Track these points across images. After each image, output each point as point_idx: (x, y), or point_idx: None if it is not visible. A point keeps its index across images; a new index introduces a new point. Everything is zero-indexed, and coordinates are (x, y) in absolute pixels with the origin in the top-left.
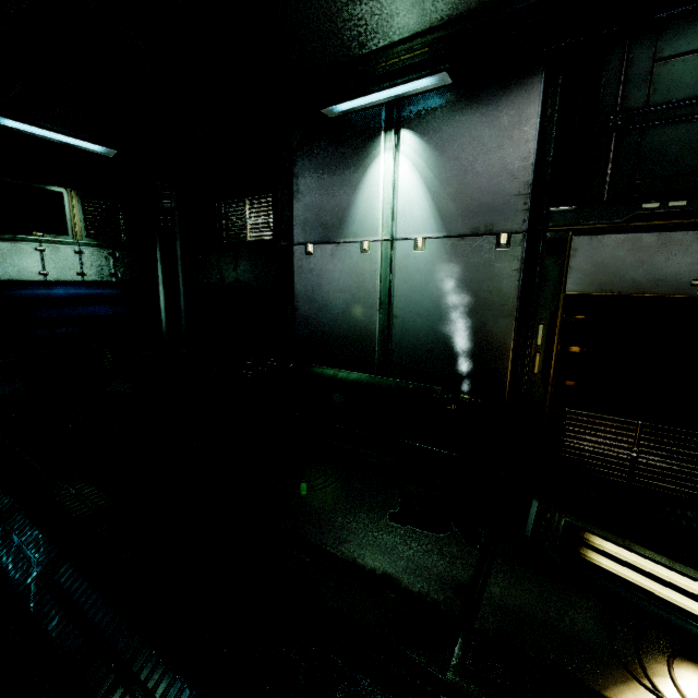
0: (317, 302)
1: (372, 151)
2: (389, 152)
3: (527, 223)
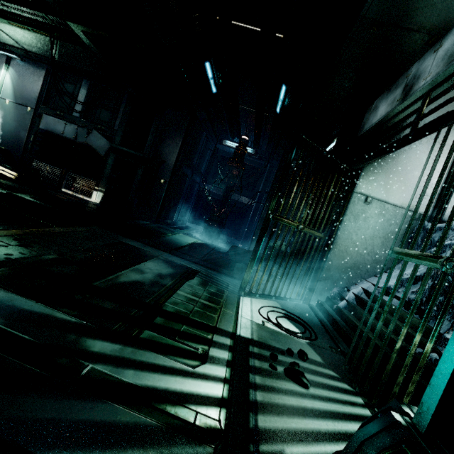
0: None
1: (0, 67)
2: (5, 70)
3: (35, 107)
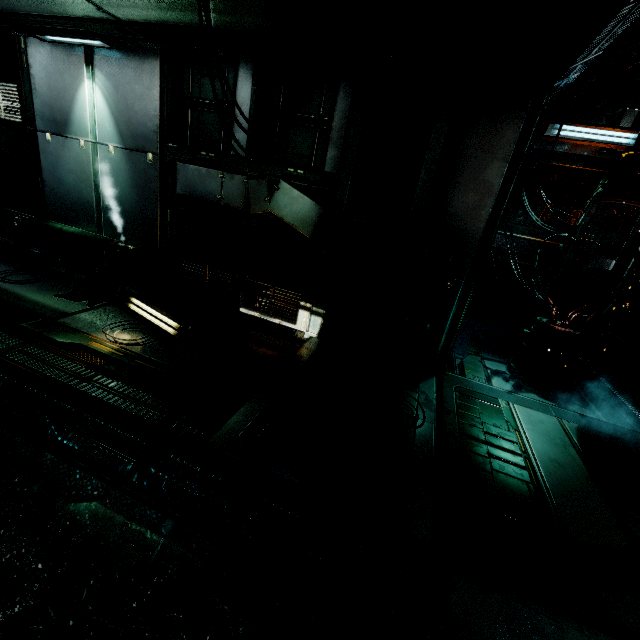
0: (58, 178)
1: (80, 75)
2: (90, 80)
3: (159, 149)
